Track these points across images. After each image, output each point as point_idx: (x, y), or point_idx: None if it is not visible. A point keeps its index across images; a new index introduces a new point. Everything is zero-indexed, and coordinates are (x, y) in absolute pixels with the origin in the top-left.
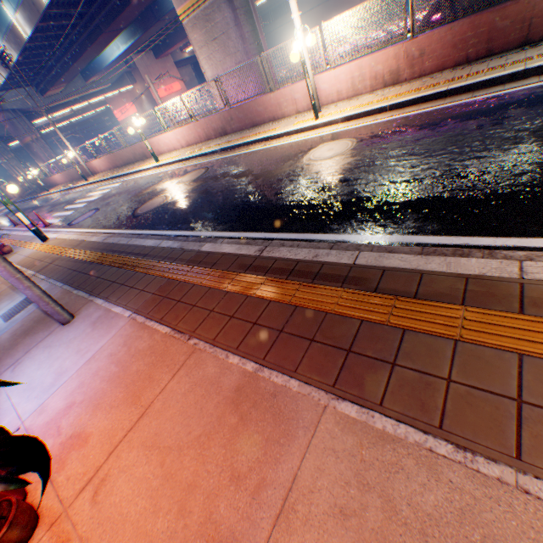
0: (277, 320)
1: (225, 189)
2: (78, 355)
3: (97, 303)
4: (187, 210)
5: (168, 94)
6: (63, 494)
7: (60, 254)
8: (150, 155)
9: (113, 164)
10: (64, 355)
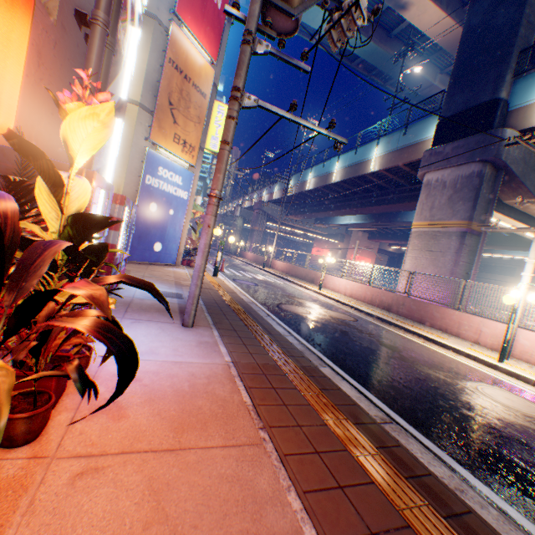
0: (372, 512)
1: (365, 343)
2: (173, 351)
3: (214, 332)
4: (321, 332)
5: (357, 260)
6: (66, 439)
7: (216, 288)
8: (316, 282)
9: (287, 270)
10: (166, 342)
